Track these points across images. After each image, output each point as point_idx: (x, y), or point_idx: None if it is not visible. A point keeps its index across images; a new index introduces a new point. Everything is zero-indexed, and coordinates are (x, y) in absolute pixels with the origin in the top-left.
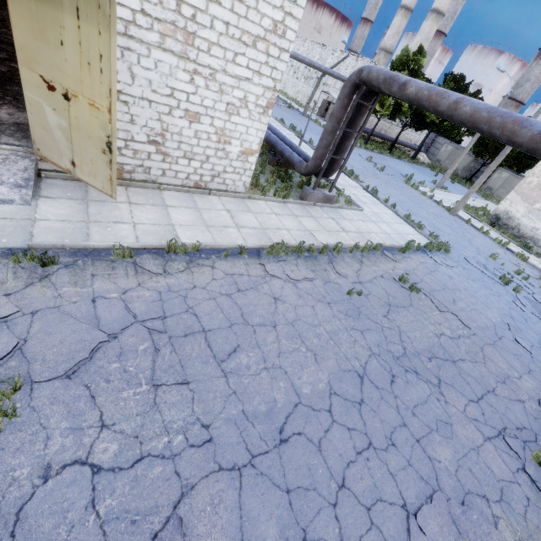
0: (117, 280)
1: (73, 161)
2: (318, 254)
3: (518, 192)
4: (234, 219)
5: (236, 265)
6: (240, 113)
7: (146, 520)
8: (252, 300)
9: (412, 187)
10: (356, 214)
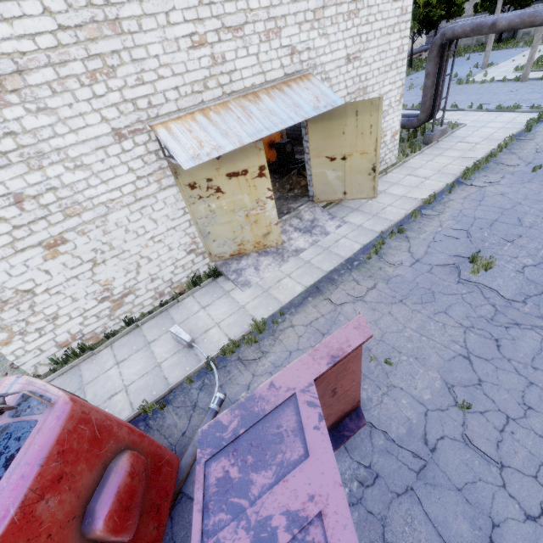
0: (429, 225)
1: (344, 192)
2: (484, 164)
3: None
4: (419, 176)
5: (459, 193)
6: (388, 113)
7: None
8: (492, 201)
9: (467, 83)
10: (465, 130)
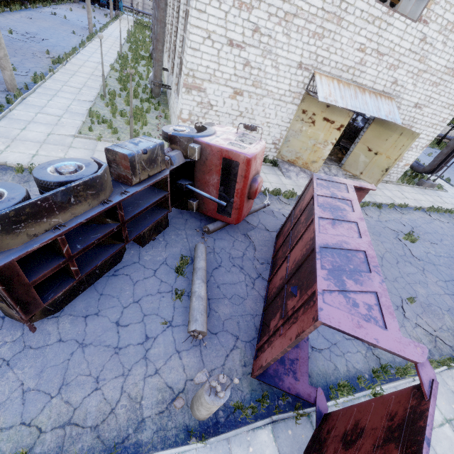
0: (395, 214)
1: (362, 172)
2: (442, 212)
3: None
4: (403, 195)
5: (419, 214)
6: (412, 150)
7: (451, 265)
8: (434, 226)
9: None
10: (445, 194)
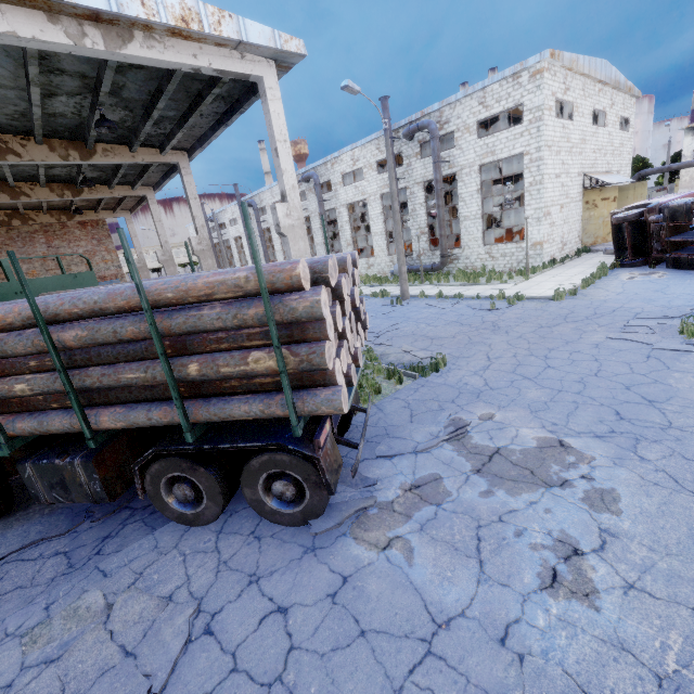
0: None
1: None
2: None
3: (682, 188)
4: None
5: None
6: None
7: None
8: None
9: None
10: None
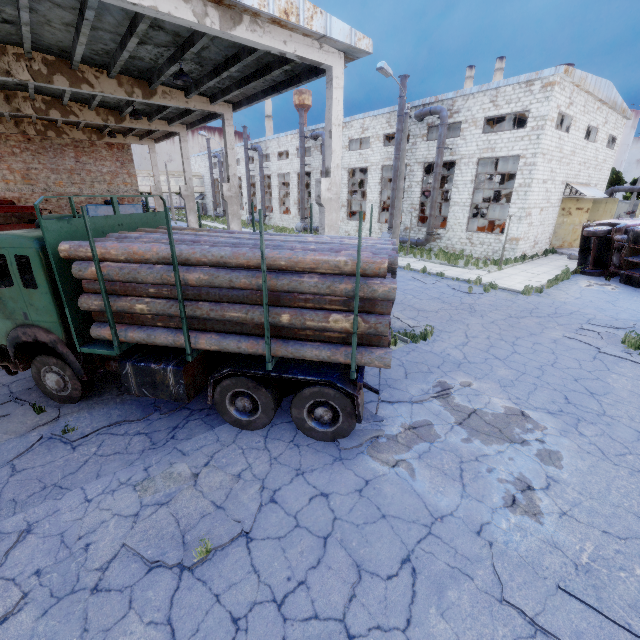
0: None
1: None
2: None
3: None
4: None
5: None
6: None
7: None
8: None
9: None
10: None
